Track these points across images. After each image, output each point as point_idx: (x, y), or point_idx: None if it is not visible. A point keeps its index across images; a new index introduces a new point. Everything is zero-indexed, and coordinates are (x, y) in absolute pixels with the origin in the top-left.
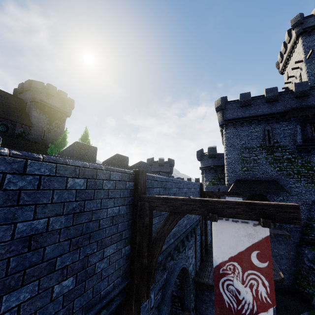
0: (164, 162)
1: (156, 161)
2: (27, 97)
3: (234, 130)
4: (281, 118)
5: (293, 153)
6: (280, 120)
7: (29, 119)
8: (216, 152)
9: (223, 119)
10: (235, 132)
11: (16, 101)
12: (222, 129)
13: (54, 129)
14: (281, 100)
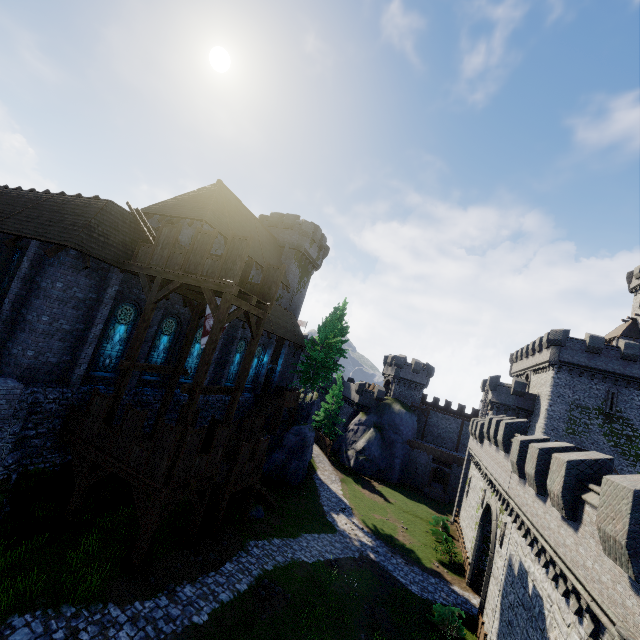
0: (421, 368)
1: (409, 364)
2: (285, 238)
3: (568, 378)
4: (633, 384)
5: (636, 431)
6: (631, 385)
7: (286, 275)
8: (525, 390)
9: (558, 359)
10: (569, 380)
11: (274, 244)
12: (548, 367)
13: (301, 289)
14: (639, 362)
